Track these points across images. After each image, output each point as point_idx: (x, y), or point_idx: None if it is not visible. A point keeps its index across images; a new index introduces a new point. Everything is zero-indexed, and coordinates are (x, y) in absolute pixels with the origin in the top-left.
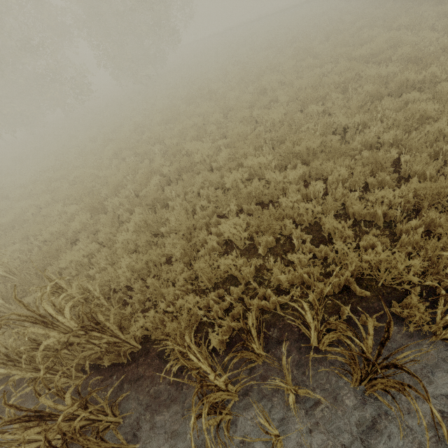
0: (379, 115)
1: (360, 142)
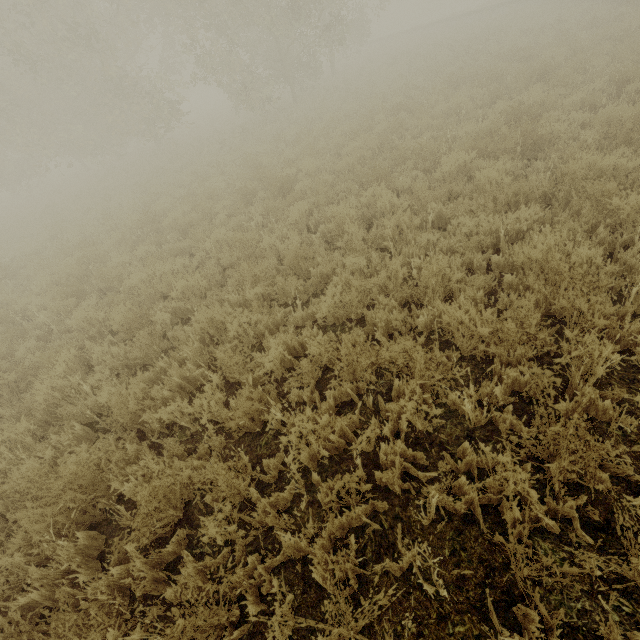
0: None
1: None
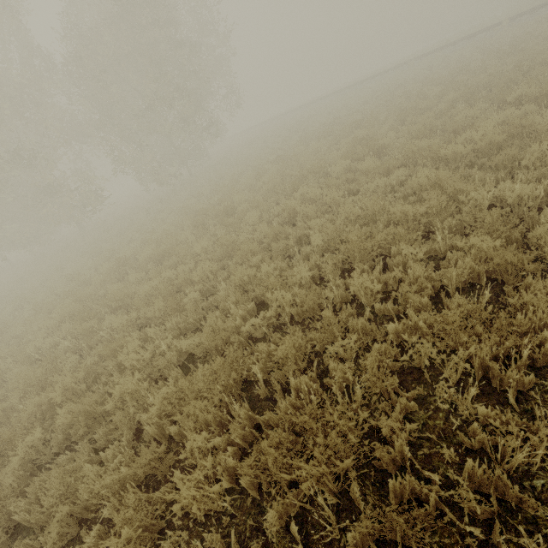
0: (525, 351)
1: (482, 474)
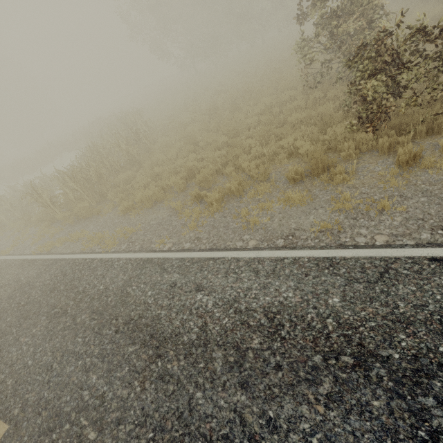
0: None
1: None
